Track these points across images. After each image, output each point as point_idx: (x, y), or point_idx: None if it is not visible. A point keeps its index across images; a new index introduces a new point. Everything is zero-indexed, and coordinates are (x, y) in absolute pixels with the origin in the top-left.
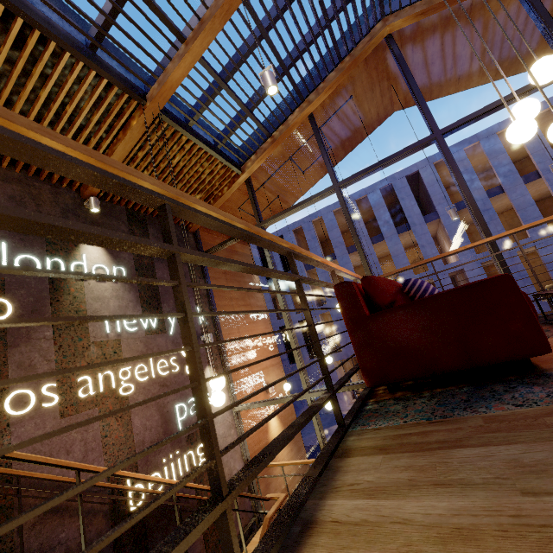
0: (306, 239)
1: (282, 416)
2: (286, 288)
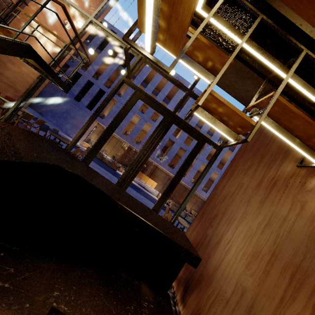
0: (145, 65)
1: (57, 48)
2: (113, 70)
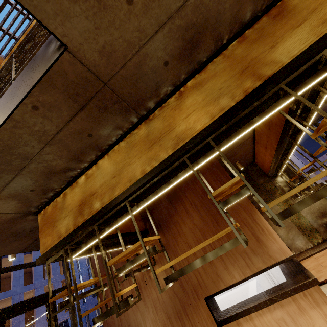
0: None
1: None
2: None
